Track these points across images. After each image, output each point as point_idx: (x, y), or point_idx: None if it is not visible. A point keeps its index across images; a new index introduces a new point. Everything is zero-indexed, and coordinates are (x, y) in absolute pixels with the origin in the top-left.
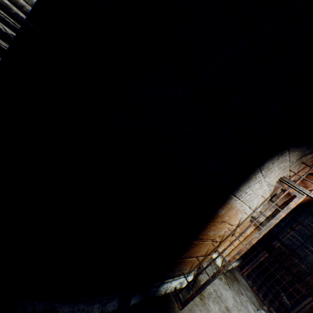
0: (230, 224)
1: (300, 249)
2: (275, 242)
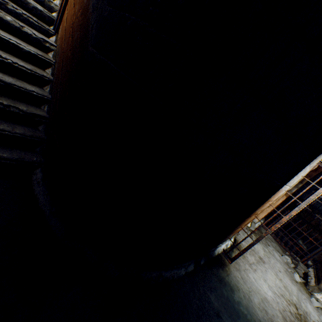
0: (271, 201)
1: (318, 203)
2: (299, 203)
